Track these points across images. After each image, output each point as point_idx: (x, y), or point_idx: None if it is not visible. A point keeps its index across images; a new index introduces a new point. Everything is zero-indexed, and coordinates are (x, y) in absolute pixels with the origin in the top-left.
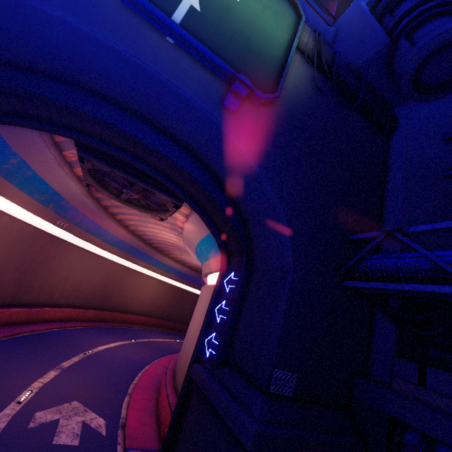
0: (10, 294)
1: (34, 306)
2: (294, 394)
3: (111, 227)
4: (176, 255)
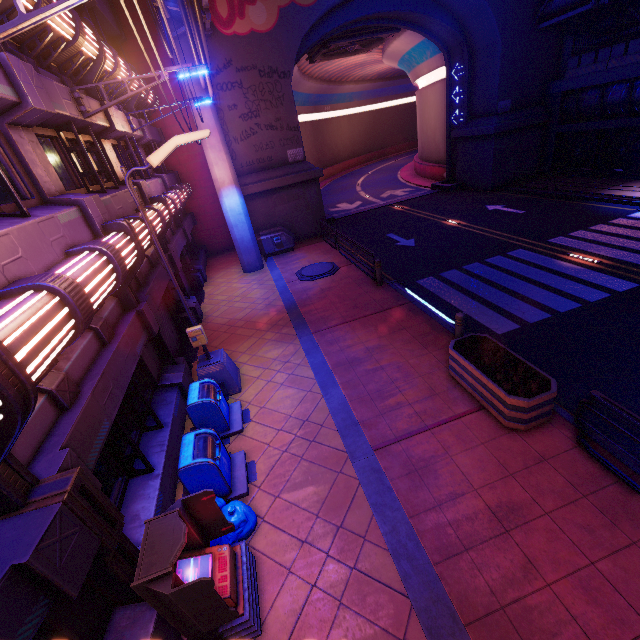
0: None
1: None
2: (511, 109)
3: (304, 87)
4: (356, 74)
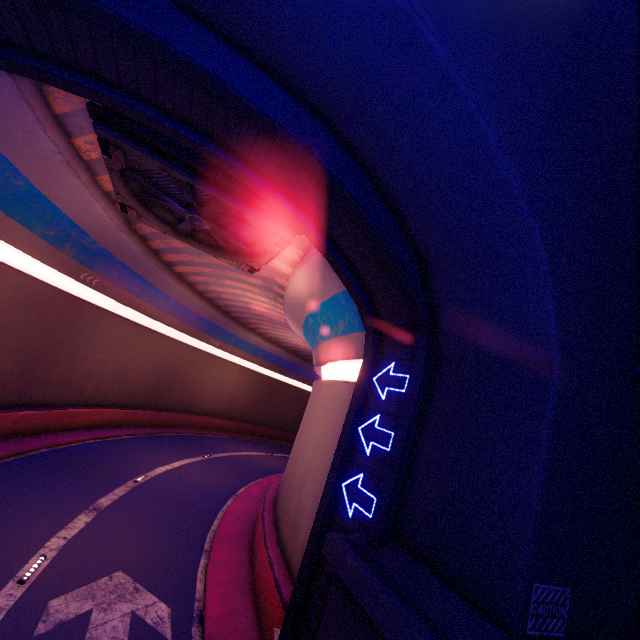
0: (14, 390)
1: (55, 407)
2: (568, 630)
3: (168, 286)
4: (267, 330)
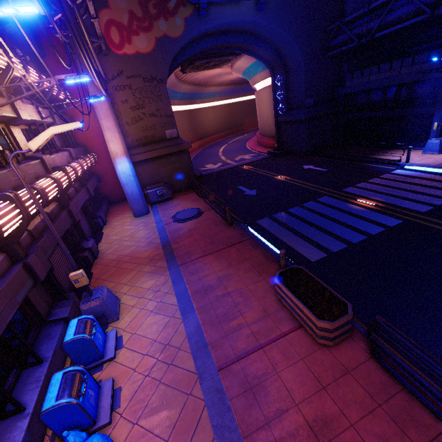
0: None
1: None
2: (313, 104)
3: (181, 88)
4: (216, 81)
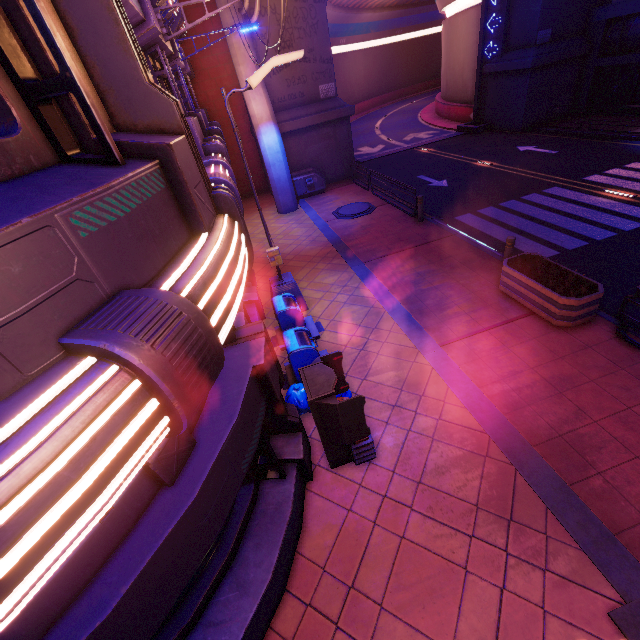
0: None
1: None
2: (550, 40)
3: None
4: (375, 0)
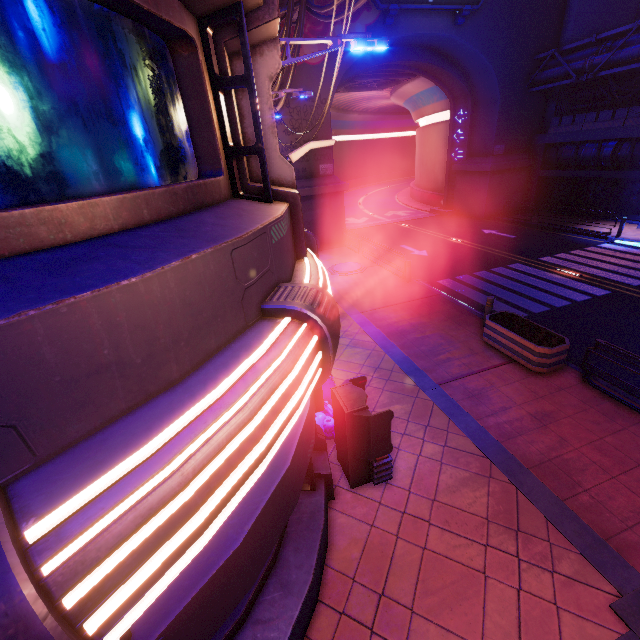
0: None
1: None
2: (504, 153)
3: None
4: (361, 106)
